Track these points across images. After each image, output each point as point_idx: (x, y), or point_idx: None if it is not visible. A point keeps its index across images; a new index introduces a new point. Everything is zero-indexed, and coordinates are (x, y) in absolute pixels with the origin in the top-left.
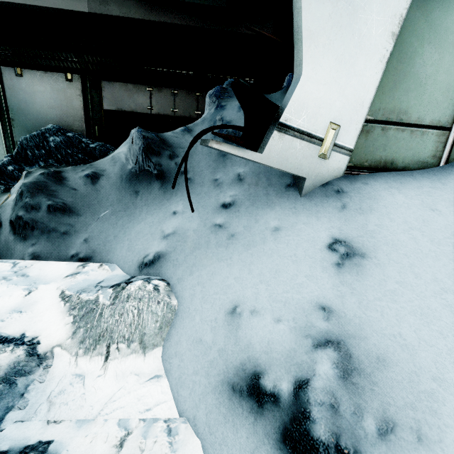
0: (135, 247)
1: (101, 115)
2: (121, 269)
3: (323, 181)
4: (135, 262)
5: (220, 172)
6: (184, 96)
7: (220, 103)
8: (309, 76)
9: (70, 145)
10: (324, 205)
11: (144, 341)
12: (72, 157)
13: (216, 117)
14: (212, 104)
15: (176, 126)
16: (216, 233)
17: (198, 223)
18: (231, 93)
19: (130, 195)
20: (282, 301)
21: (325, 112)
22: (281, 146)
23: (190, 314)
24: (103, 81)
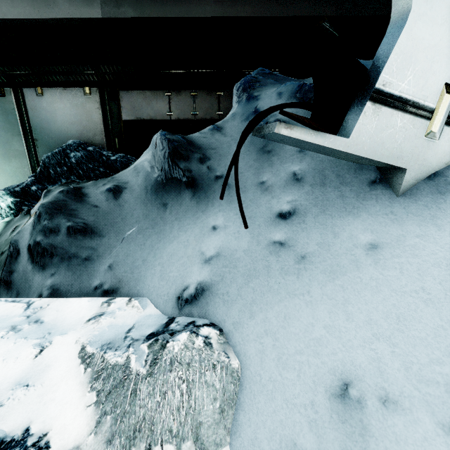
0: (169, 275)
1: (121, 127)
2: (154, 305)
3: (428, 172)
4: (171, 295)
5: (266, 173)
6: (203, 97)
7: (253, 94)
8: (421, 13)
9: (91, 160)
10: (441, 206)
11: (200, 438)
12: (94, 171)
13: (250, 109)
14: (241, 97)
15: (197, 130)
16: (277, 254)
17: (249, 241)
18: (263, 81)
19: (158, 208)
20: (439, 382)
21: (440, 68)
22: (376, 125)
23: (264, 387)
24: (120, 91)
